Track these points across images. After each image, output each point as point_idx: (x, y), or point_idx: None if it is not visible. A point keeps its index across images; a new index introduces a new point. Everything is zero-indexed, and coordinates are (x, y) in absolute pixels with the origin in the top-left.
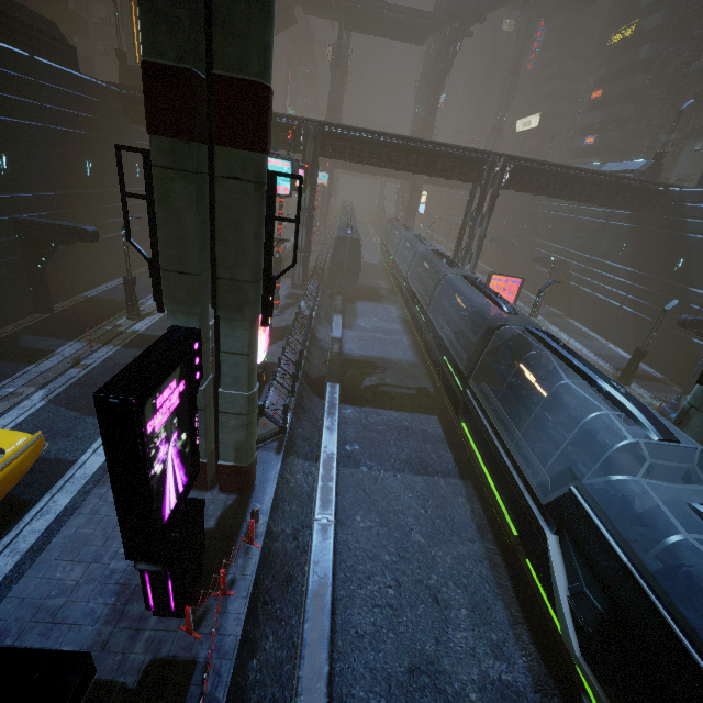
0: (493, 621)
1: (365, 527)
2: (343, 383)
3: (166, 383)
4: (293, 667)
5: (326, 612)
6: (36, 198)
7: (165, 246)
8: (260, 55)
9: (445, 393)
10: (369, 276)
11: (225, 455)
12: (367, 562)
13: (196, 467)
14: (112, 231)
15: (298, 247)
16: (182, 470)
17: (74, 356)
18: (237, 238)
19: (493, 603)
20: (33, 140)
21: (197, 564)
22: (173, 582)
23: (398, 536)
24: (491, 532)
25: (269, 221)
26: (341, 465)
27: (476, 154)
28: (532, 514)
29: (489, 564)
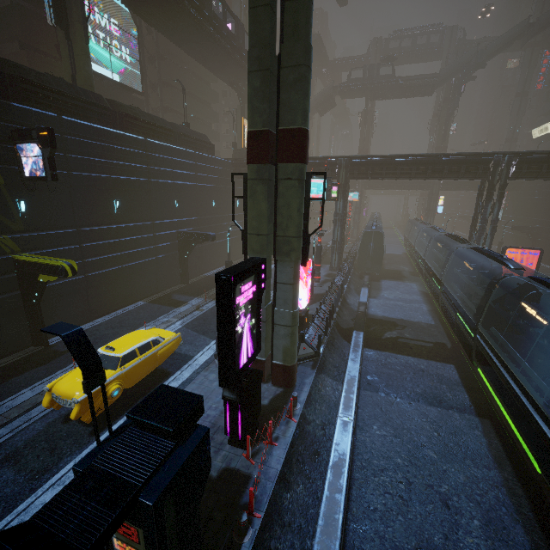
0: (510, 540)
1: (380, 435)
2: (367, 334)
3: (247, 281)
4: (316, 513)
5: (343, 477)
6: (188, 221)
7: (250, 220)
8: (302, 115)
9: (462, 348)
10: (393, 263)
11: (277, 356)
12: (381, 460)
13: (258, 346)
14: (222, 238)
15: (334, 241)
16: (251, 343)
17: (197, 305)
18: (288, 212)
19: (511, 525)
20: (191, 192)
21: (255, 416)
22: (241, 414)
23: (410, 447)
24: (510, 465)
25: (307, 201)
26: (362, 388)
27: (479, 156)
28: (543, 434)
29: (507, 491)
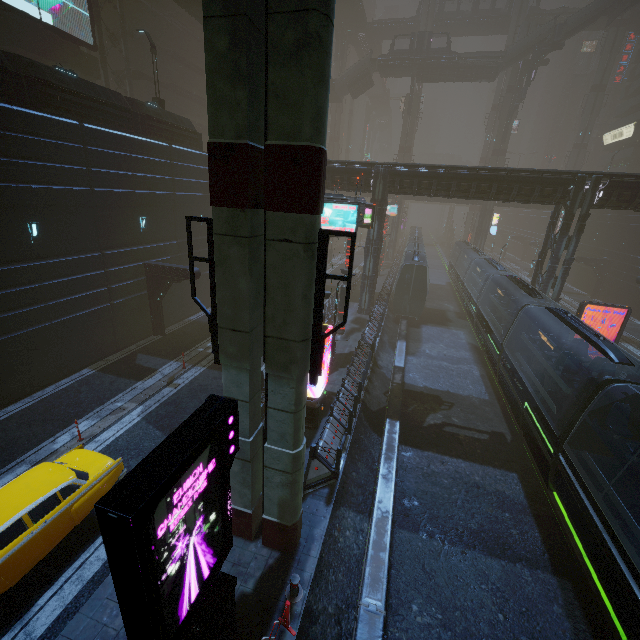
0: None
1: (422, 624)
2: (403, 419)
3: (188, 472)
4: None
5: None
6: (163, 247)
7: (220, 305)
8: (313, 119)
9: (526, 444)
10: (436, 298)
11: (269, 509)
12: None
13: (227, 543)
14: None
15: (365, 275)
16: (210, 552)
17: (170, 375)
18: (286, 298)
19: None
20: (165, 204)
21: None
22: None
23: None
24: None
25: (319, 279)
26: (396, 524)
27: (559, 175)
28: None
29: None
